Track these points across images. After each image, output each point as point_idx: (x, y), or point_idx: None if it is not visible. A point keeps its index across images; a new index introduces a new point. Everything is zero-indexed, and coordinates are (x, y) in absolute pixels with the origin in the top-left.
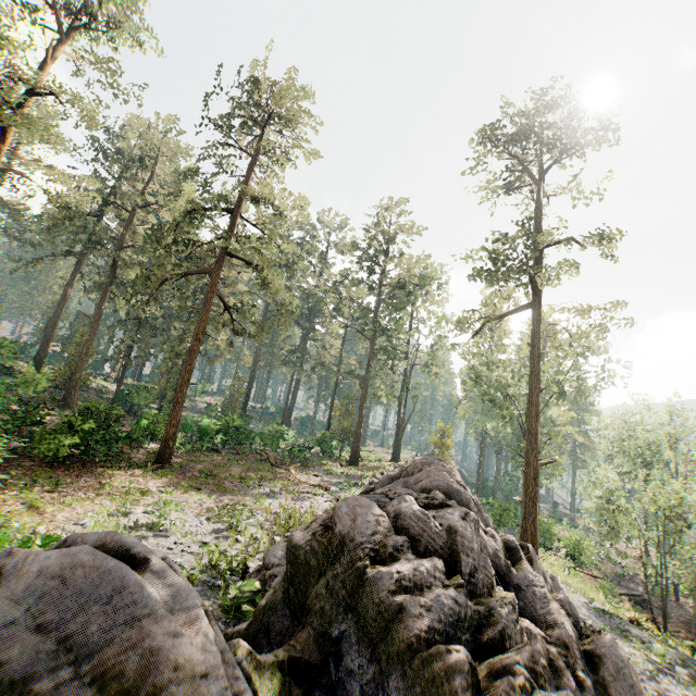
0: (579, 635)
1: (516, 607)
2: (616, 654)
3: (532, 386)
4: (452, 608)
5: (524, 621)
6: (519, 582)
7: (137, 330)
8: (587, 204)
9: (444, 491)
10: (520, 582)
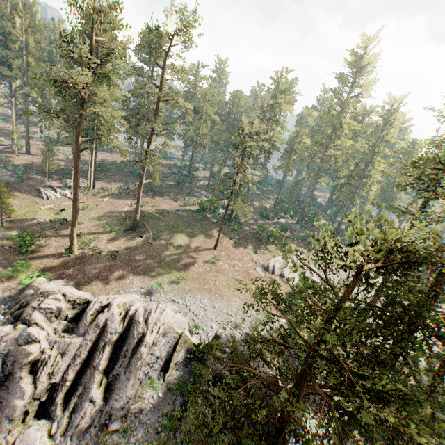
0: None
1: None
2: None
3: None
4: None
5: None
6: None
7: None
8: None
9: None
10: None
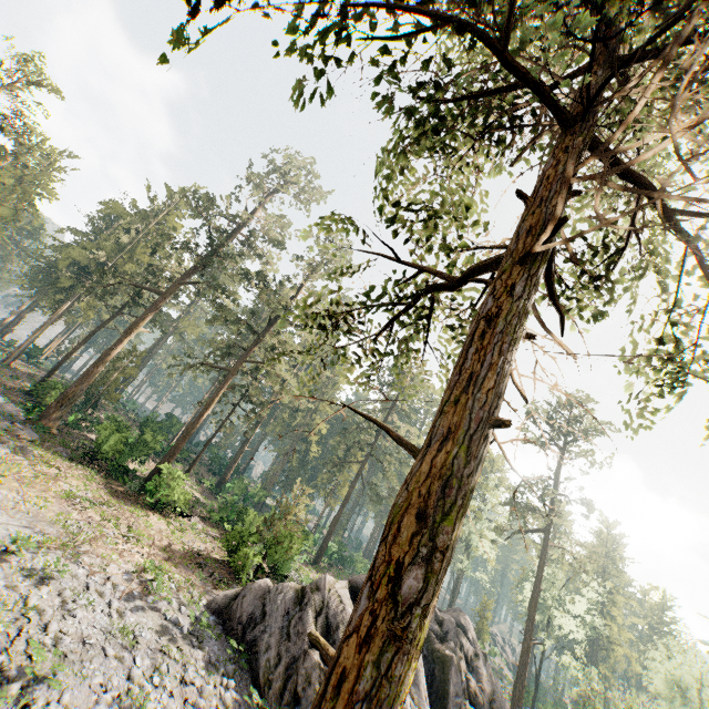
0: (492, 694)
1: (462, 657)
2: (502, 701)
3: (535, 586)
4: (436, 630)
5: (470, 676)
6: (474, 665)
7: (300, 468)
8: (599, 468)
9: (456, 623)
10: (474, 665)
